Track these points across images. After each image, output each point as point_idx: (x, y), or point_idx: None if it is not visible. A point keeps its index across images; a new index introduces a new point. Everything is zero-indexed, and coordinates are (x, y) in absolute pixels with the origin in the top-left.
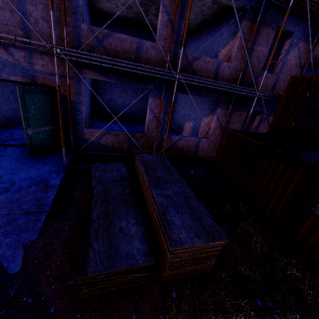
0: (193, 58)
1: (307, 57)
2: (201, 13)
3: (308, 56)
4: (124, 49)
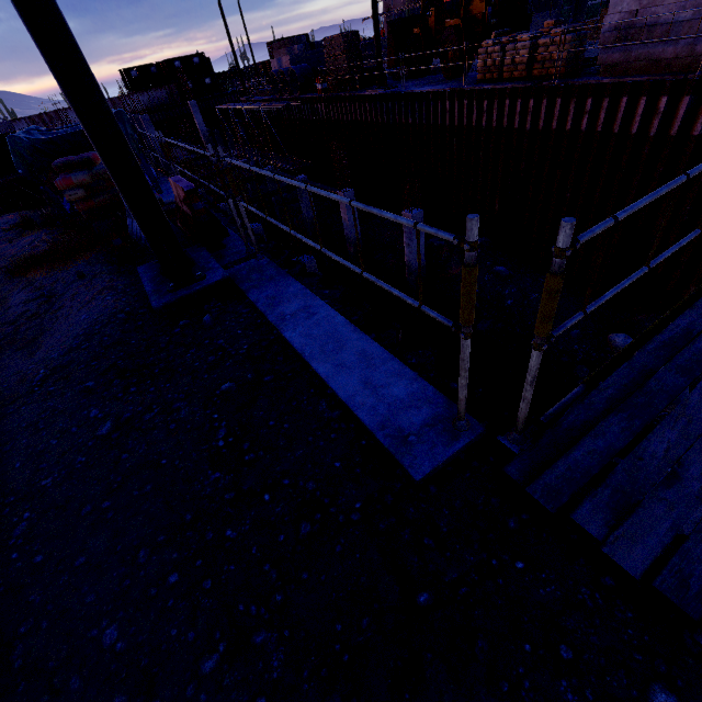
0: None
1: None
2: None
3: None
4: None
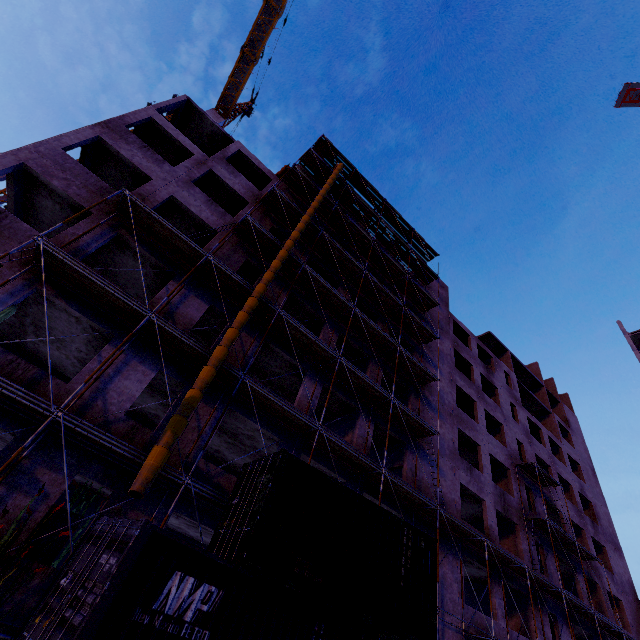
0: (516, 636)
1: (574, 639)
2: (476, 577)
3: (574, 639)
4: (483, 625)
